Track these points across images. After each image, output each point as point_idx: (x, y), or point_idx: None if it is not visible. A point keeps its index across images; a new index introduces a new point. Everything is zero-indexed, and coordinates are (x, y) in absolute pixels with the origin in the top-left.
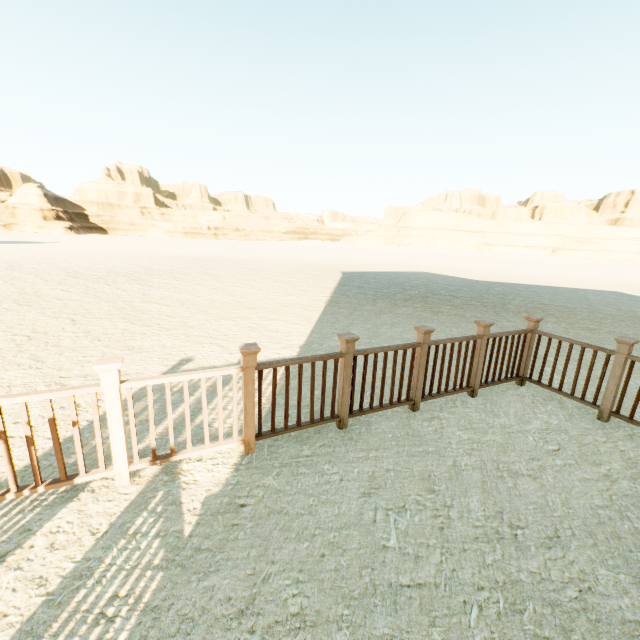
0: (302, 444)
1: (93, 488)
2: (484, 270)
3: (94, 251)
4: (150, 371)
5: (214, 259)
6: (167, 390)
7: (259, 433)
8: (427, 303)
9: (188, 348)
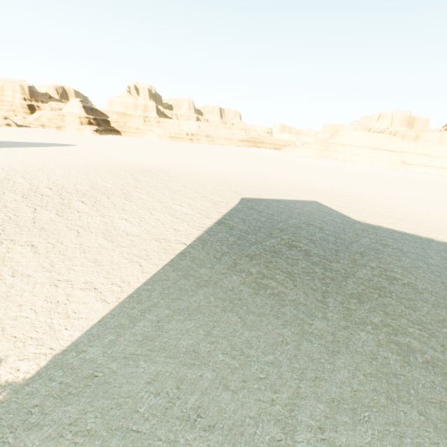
0: None
1: None
2: (377, 201)
3: (85, 158)
4: None
5: (158, 173)
6: None
7: None
8: (268, 266)
9: None
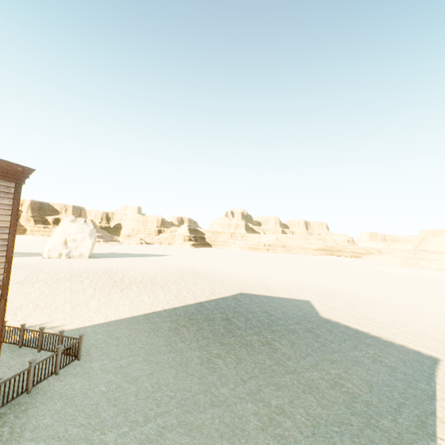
0: (8, 347)
1: None
2: (390, 307)
3: (166, 263)
4: (36, 323)
5: (202, 274)
6: None
7: (4, 341)
8: (194, 323)
9: (58, 319)
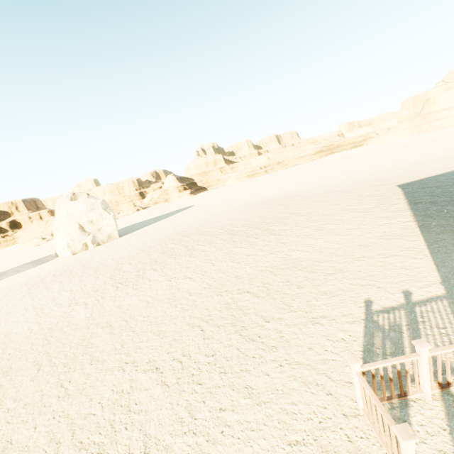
0: None
1: (412, 399)
2: None
3: (217, 208)
4: (355, 312)
5: (287, 197)
6: (447, 354)
7: None
8: None
9: (358, 290)
